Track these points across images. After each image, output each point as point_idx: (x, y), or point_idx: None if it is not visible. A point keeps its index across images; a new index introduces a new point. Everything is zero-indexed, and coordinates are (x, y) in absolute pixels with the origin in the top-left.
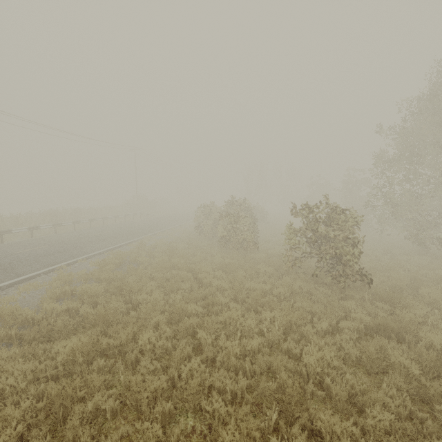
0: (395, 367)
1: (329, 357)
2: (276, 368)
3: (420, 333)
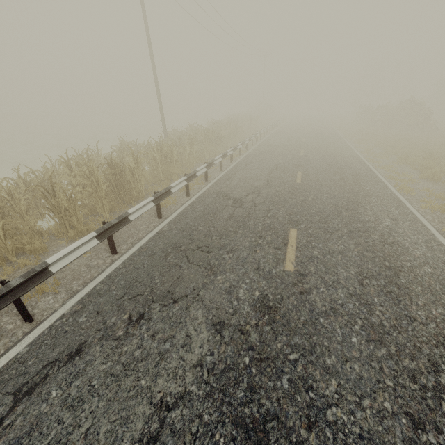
0: None
1: None
2: None
3: None
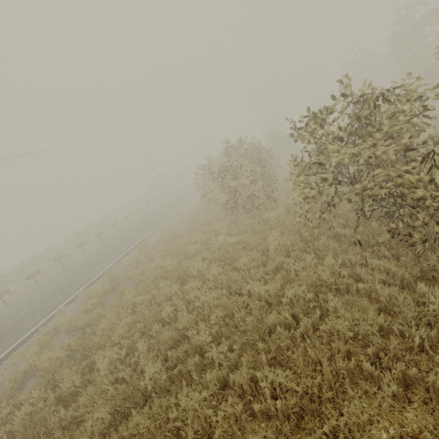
0: None
1: None
2: None
3: None
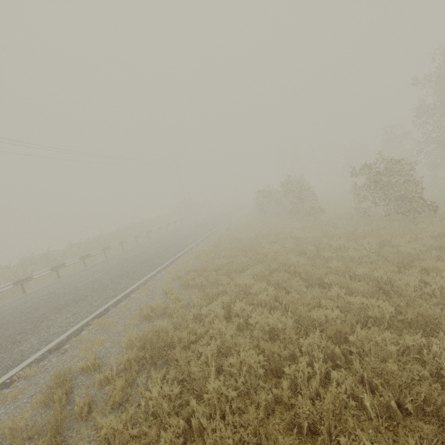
0: None
1: (419, 246)
2: (385, 257)
3: None
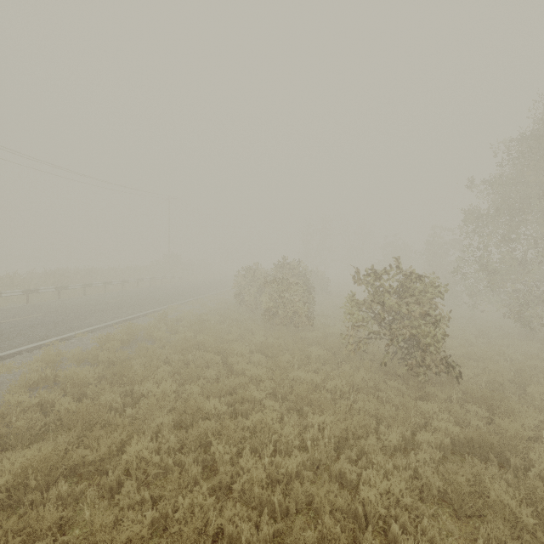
0: (496, 509)
1: (398, 490)
2: (319, 505)
3: (531, 455)
